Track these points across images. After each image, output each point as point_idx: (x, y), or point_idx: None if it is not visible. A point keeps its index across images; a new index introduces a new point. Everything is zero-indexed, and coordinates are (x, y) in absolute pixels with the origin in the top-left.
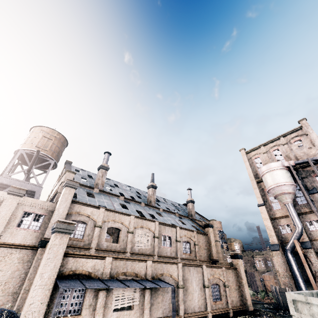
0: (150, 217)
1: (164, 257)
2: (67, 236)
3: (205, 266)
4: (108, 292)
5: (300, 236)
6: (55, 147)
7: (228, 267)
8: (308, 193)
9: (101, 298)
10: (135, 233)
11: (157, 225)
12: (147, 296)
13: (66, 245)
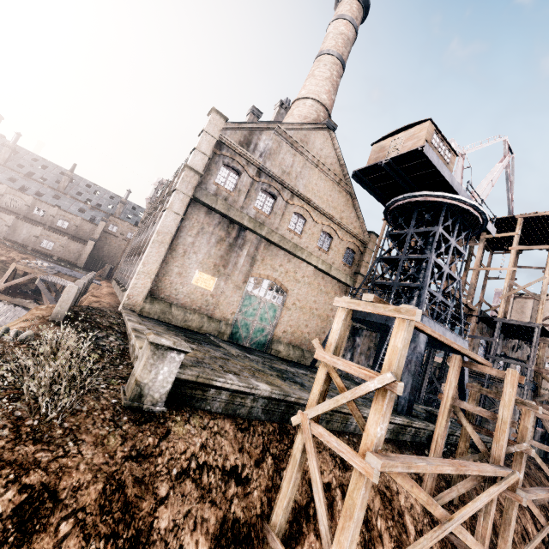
0: (33, 193)
1: (31, 220)
2: None
3: (44, 228)
4: None
5: None
6: None
7: (73, 240)
8: None
9: None
10: (6, 197)
11: (32, 199)
12: None
13: None
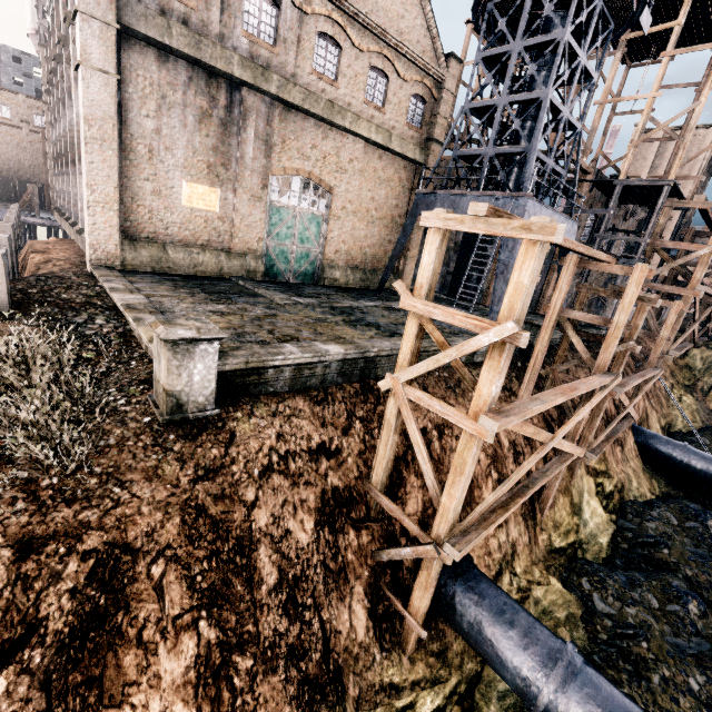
0: None
1: None
2: None
3: None
4: None
5: None
6: None
7: None
8: None
9: None
10: None
11: None
12: None
13: None
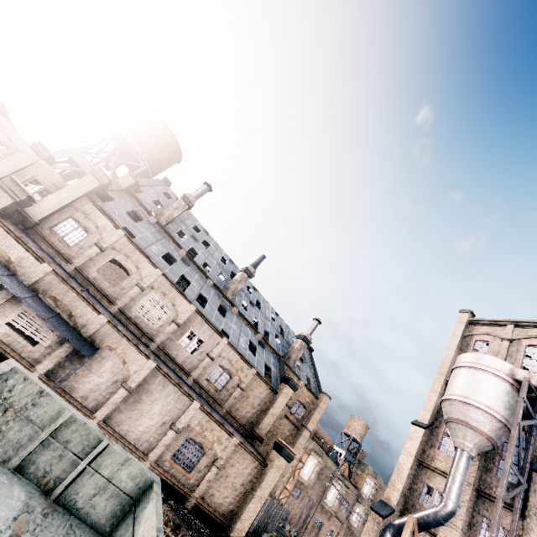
0: (194, 296)
1: (168, 357)
2: (9, 200)
3: (201, 406)
4: (17, 299)
5: (436, 524)
6: (159, 151)
7: (247, 447)
8: (535, 466)
9: (0, 296)
10: (148, 294)
11: (191, 311)
12: (64, 350)
13: (1, 208)
